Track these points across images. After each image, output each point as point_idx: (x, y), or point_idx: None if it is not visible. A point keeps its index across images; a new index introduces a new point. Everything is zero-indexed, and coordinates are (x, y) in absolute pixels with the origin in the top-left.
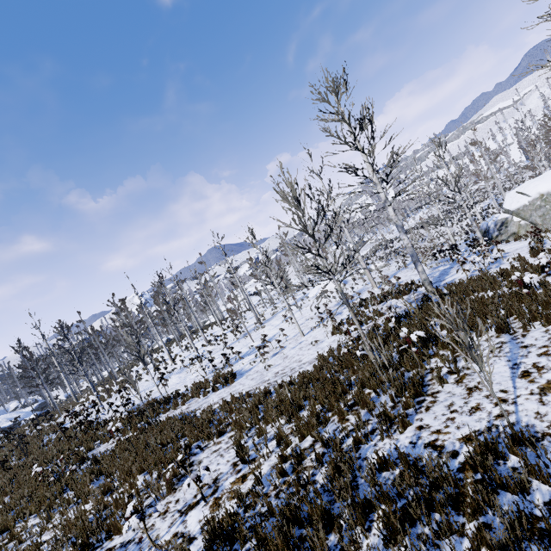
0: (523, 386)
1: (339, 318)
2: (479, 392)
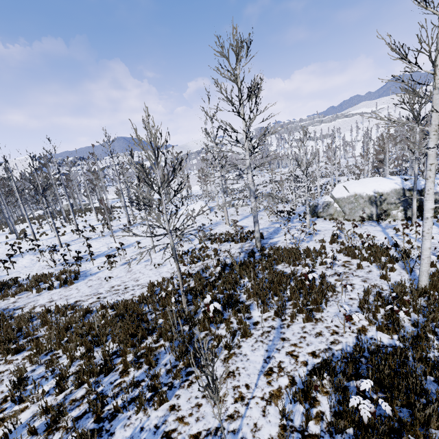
0: (262, 387)
1: (189, 244)
2: (232, 380)
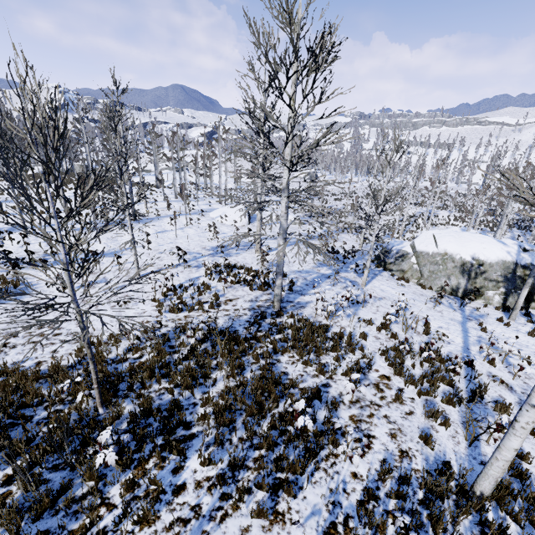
0: None
1: (191, 274)
2: None
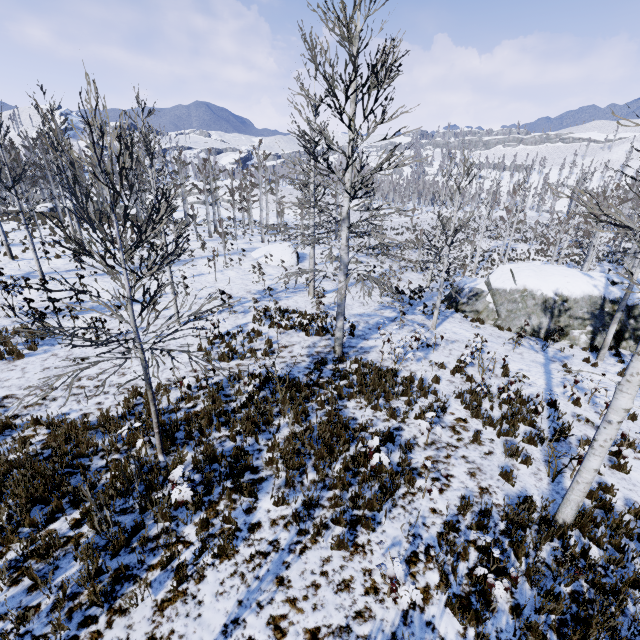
0: None
1: (237, 320)
2: None
